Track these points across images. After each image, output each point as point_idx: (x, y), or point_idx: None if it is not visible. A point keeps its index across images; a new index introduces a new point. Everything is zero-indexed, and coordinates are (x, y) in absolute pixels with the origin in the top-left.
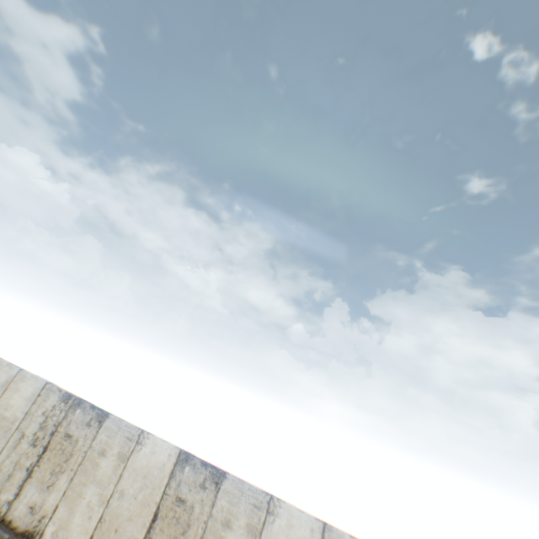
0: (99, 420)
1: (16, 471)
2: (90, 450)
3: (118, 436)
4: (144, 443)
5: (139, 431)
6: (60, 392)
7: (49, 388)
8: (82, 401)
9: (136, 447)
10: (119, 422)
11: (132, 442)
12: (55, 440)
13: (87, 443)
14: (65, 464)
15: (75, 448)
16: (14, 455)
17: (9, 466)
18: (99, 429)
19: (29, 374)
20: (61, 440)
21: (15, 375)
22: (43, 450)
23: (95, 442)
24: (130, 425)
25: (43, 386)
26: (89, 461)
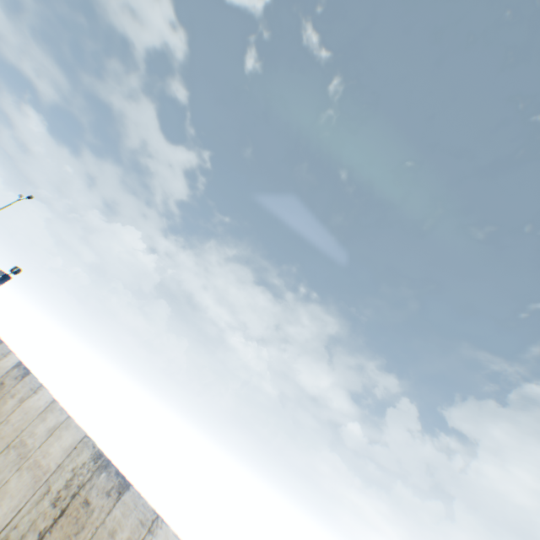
0: (119, 490)
1: (30, 531)
2: (102, 525)
3: (132, 516)
4: (155, 532)
5: (154, 515)
6: (93, 448)
7: (85, 441)
8: (110, 463)
9: (146, 536)
10: (137, 497)
11: (144, 528)
12: (73, 504)
13: (101, 516)
14: (74, 537)
15: (88, 519)
16: (34, 511)
17: (26, 524)
18: (116, 502)
19: (73, 422)
20: (79, 506)
21: (62, 421)
22: (60, 512)
23: (109, 517)
24: (147, 505)
25: (81, 437)
26: (97, 539)
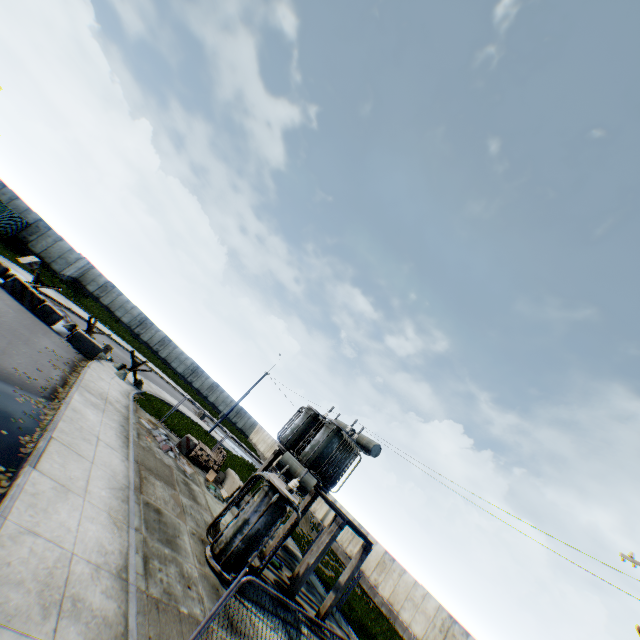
0: (466, 633)
1: (435, 639)
2: None
3: None
4: None
5: None
6: (447, 610)
7: (442, 606)
8: (457, 620)
9: None
10: (475, 638)
11: None
12: (448, 633)
13: None
14: None
15: None
16: (433, 631)
17: (432, 635)
18: (467, 638)
19: (431, 594)
20: (451, 634)
21: (426, 592)
22: (444, 635)
23: None
24: None
25: (439, 603)
26: None
